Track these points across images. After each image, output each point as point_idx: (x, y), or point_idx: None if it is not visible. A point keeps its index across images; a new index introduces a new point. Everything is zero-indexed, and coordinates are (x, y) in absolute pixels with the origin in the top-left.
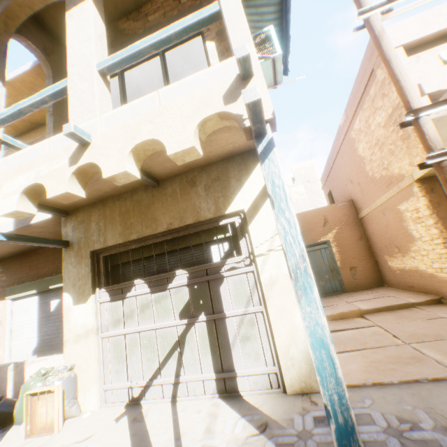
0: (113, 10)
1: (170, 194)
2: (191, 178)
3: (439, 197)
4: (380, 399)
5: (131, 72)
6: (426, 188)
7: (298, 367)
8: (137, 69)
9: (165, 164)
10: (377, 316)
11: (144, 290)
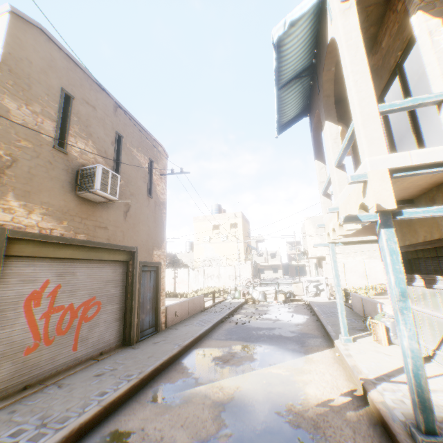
0: None
1: None
2: (430, 197)
3: None
4: None
5: (388, 94)
6: None
7: None
8: (390, 89)
9: (397, 196)
10: None
11: (420, 284)
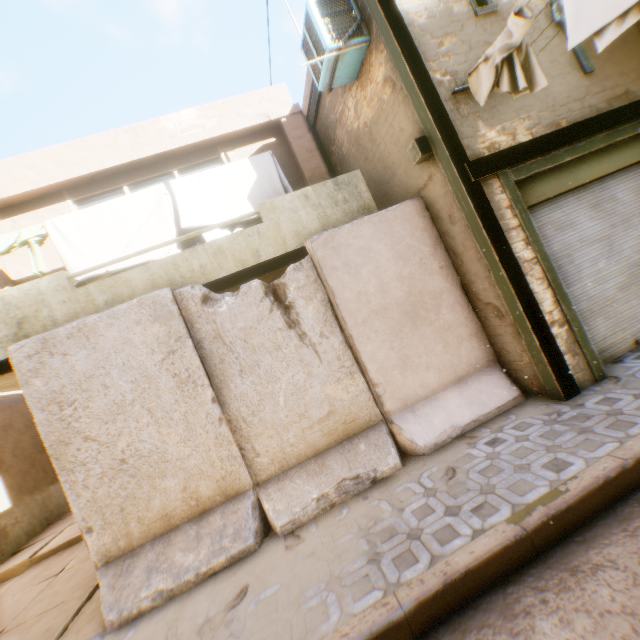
0: None
1: None
2: None
3: None
4: None
5: None
6: None
7: None
8: None
9: None
10: (35, 569)
11: None
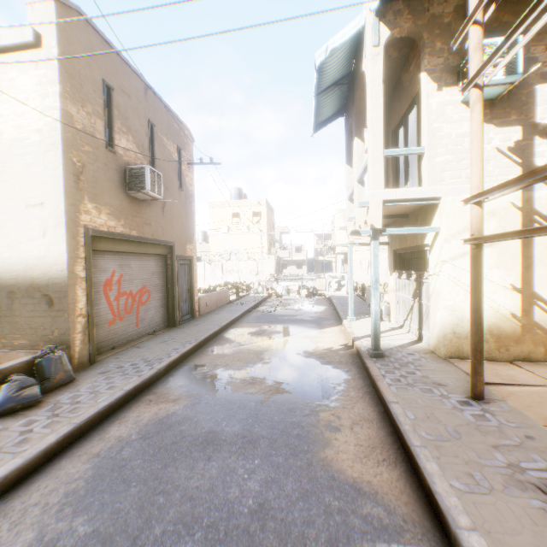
0: (395, 71)
1: (410, 224)
2: (416, 216)
3: None
4: (437, 364)
5: (412, 114)
6: None
7: (433, 340)
8: (413, 111)
9: (397, 212)
10: None
11: (404, 277)
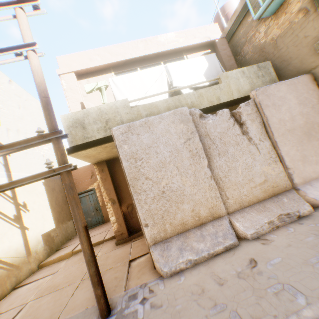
0: None
1: None
2: None
3: (106, 175)
4: None
5: None
6: (100, 169)
7: None
8: None
9: None
10: (76, 256)
11: None
